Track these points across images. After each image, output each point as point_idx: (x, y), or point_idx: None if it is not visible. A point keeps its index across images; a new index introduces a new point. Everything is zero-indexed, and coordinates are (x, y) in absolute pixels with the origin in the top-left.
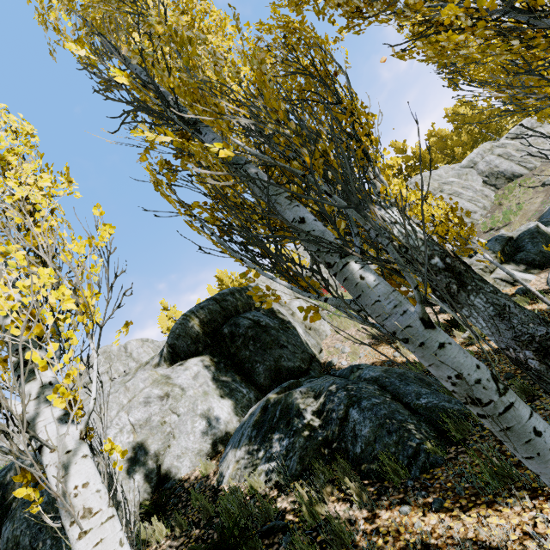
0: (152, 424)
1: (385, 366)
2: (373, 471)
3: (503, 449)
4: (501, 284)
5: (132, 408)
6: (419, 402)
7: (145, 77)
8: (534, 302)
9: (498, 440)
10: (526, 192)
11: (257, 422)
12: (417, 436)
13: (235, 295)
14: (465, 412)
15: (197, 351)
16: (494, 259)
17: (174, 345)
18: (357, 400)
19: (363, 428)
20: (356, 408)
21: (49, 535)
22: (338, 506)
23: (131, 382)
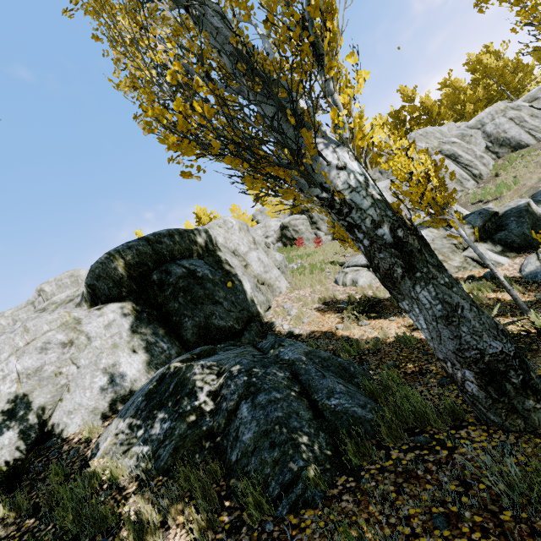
0: (43, 374)
1: (324, 338)
2: (239, 491)
3: (397, 503)
4: (471, 264)
5: (25, 353)
6: (329, 402)
7: None
8: (499, 290)
9: (397, 483)
10: (527, 165)
11: (150, 392)
12: (303, 456)
13: (173, 237)
14: (374, 428)
15: (120, 295)
16: (471, 235)
17: (94, 286)
18: (255, 391)
19: (247, 432)
20: (248, 402)
21: None
22: (178, 536)
23: (33, 323)
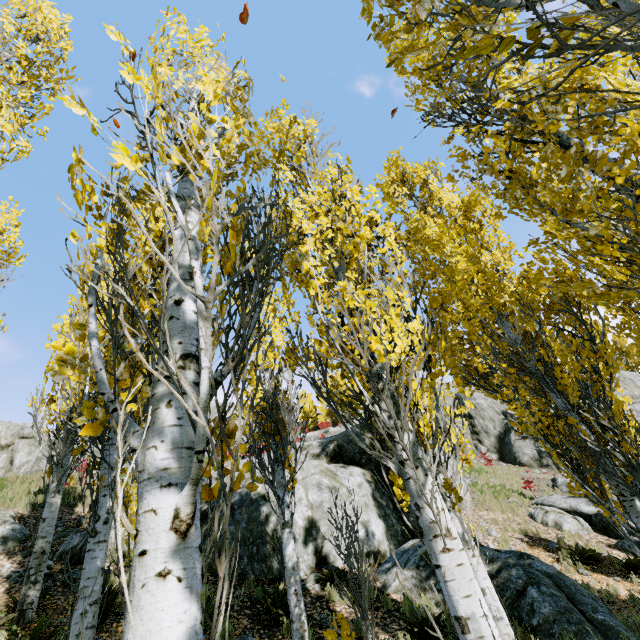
0: (323, 508)
1: None
2: None
3: None
4: None
5: (308, 486)
6: (595, 616)
7: (514, 337)
8: None
9: None
10: None
11: (425, 555)
12: (595, 638)
13: None
14: None
15: (359, 461)
16: None
17: (343, 446)
18: (536, 582)
19: (543, 607)
20: (535, 588)
21: (246, 554)
22: None
23: (306, 463)
